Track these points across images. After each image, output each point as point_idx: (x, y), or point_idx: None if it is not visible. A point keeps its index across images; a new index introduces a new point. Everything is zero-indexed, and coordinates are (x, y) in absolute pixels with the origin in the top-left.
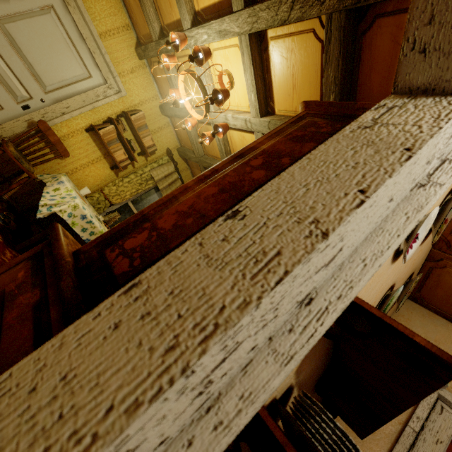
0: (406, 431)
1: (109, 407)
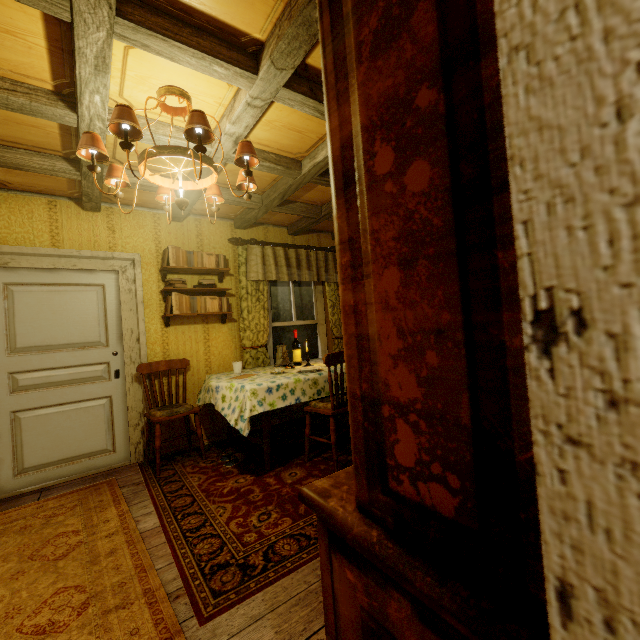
0: None
1: None
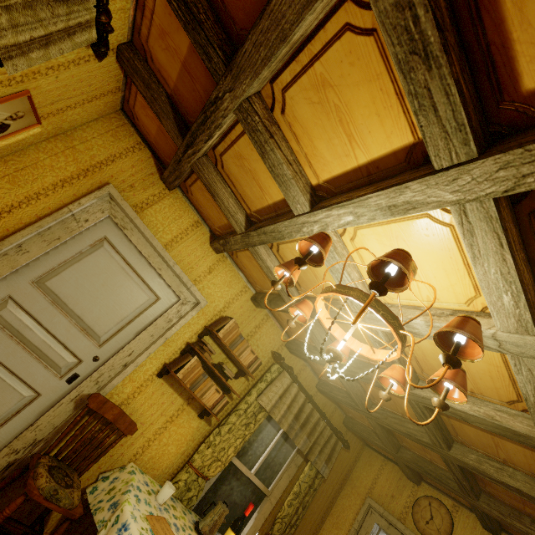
0: None
1: None
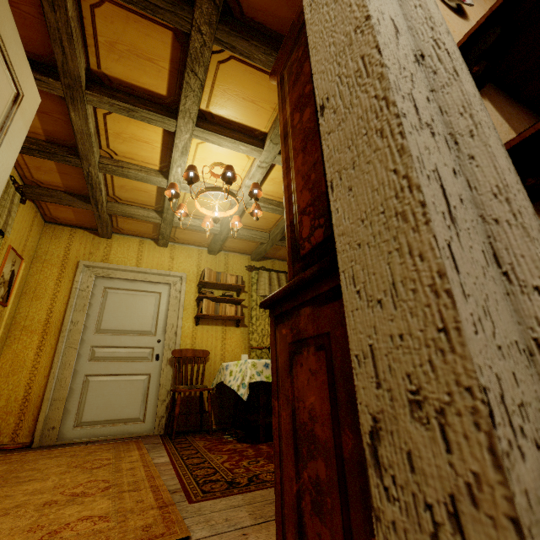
0: None
1: (394, 172)
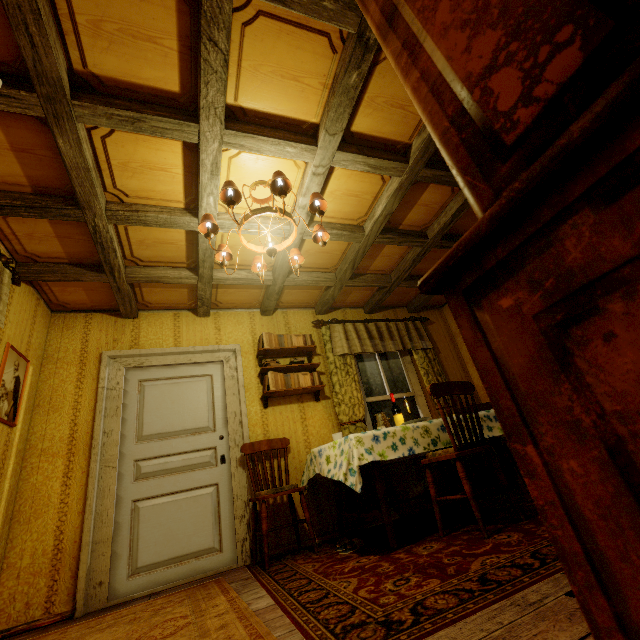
0: None
1: None
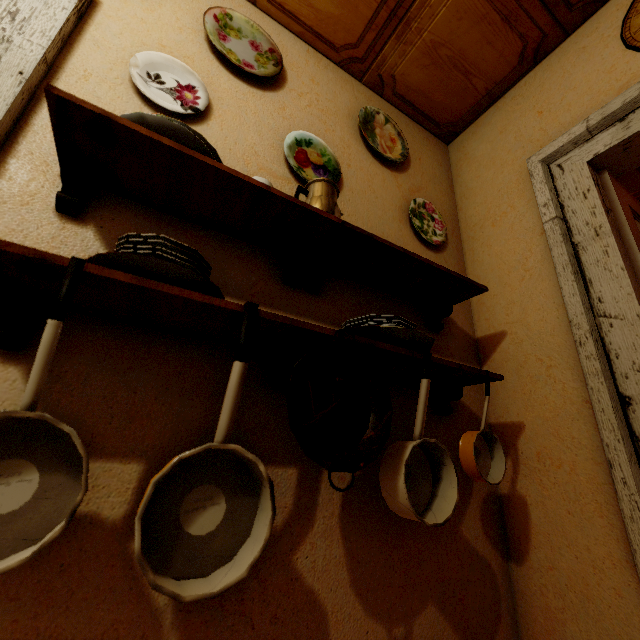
0: (547, 230)
1: None
